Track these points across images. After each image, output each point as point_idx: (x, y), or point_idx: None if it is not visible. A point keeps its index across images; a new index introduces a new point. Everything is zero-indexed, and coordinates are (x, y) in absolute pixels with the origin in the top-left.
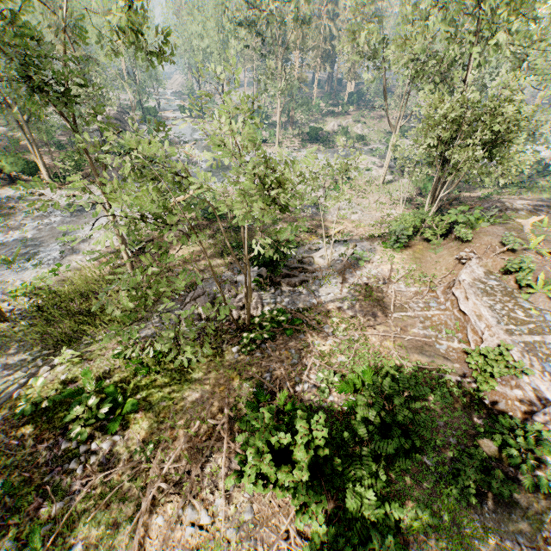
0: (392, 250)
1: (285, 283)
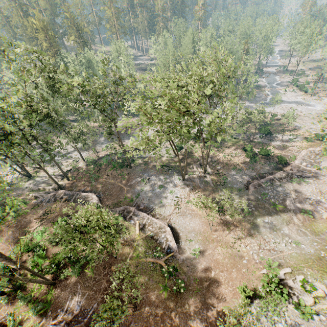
0: (305, 142)
1: (266, 139)
